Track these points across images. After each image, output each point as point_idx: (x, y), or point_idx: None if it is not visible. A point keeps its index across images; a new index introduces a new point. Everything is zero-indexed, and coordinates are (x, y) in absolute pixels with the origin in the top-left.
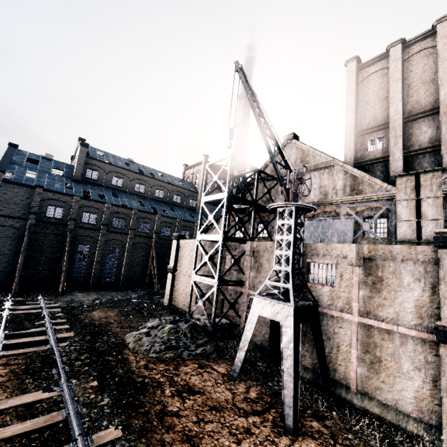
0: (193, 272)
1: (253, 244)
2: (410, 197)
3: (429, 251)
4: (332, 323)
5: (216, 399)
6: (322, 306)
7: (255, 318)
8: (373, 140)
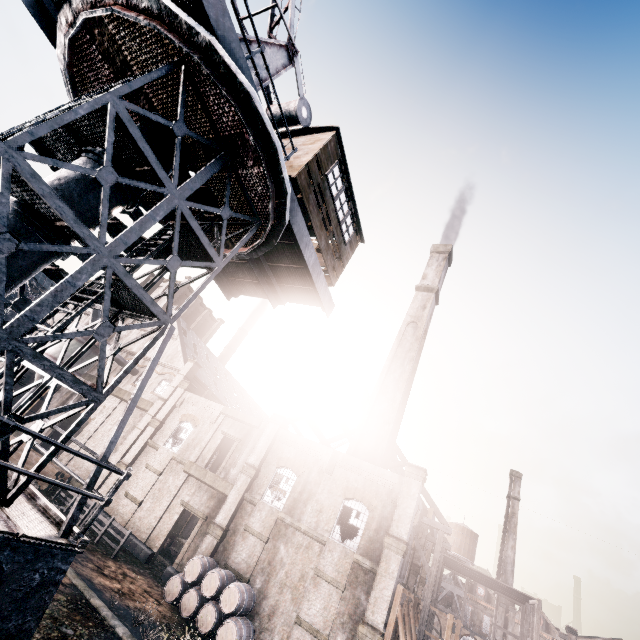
0: None
1: None
2: None
3: None
4: None
5: None
6: None
7: None
8: None
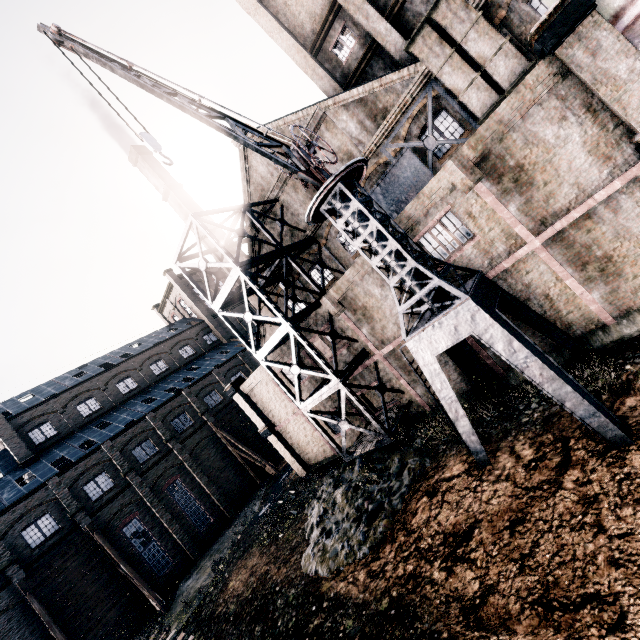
0: (298, 402)
1: (331, 296)
2: (446, 55)
3: (544, 69)
4: (513, 280)
5: (500, 509)
6: (482, 273)
7: (435, 364)
8: (336, 42)
